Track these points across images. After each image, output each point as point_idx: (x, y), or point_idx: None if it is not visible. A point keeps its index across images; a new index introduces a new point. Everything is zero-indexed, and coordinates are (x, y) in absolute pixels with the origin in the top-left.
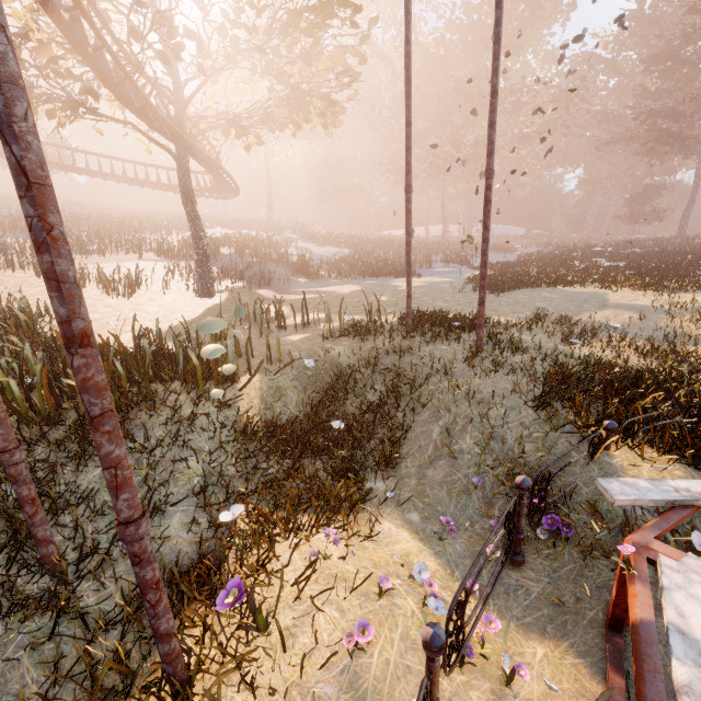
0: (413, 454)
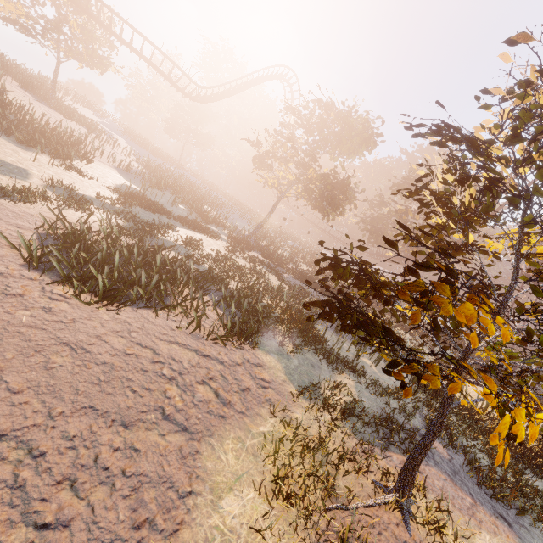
0: None
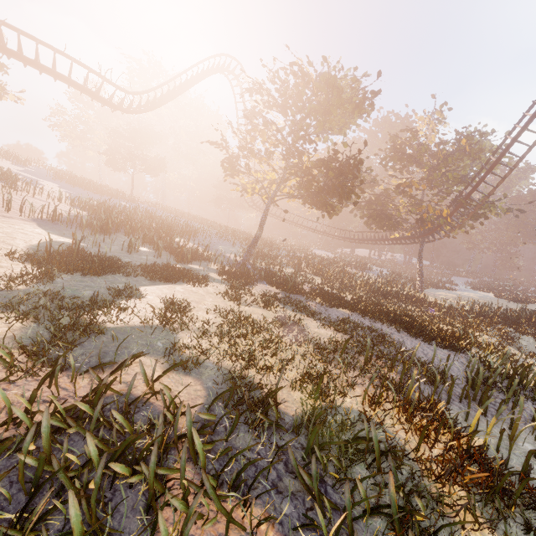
0: None
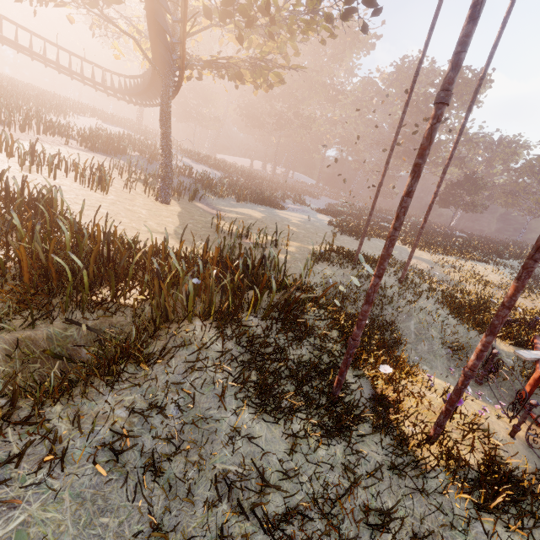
0: (404, 338)
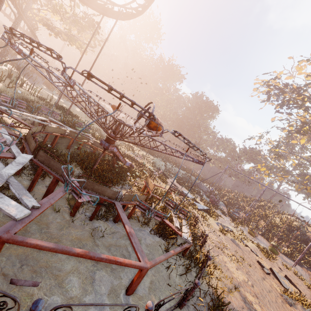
0: None
